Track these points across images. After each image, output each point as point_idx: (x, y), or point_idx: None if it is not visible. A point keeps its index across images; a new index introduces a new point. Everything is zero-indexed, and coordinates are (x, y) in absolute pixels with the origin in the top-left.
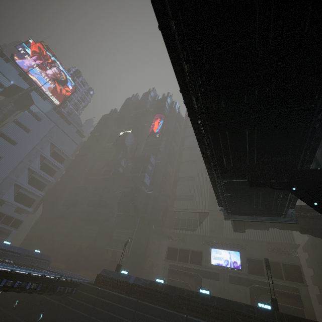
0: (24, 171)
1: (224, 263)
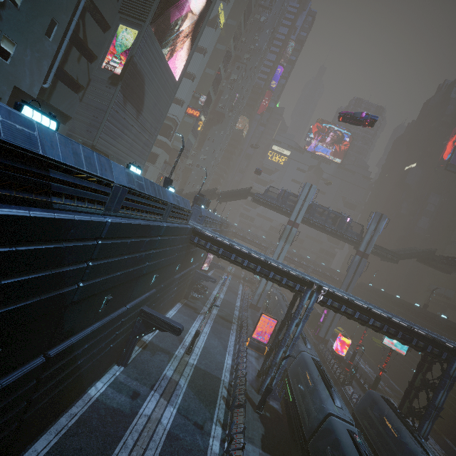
0: None
1: None
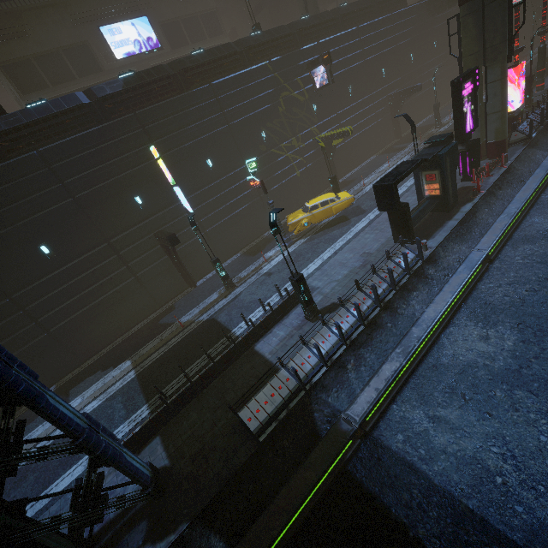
0: None
1: (136, 48)
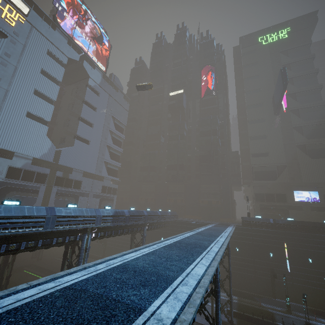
0: (105, 149)
1: (306, 199)
